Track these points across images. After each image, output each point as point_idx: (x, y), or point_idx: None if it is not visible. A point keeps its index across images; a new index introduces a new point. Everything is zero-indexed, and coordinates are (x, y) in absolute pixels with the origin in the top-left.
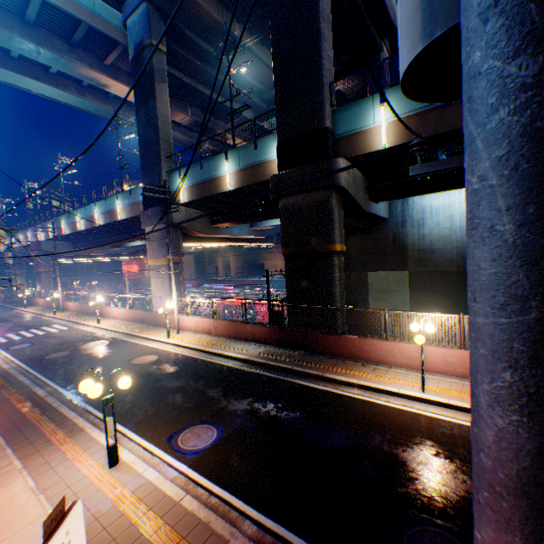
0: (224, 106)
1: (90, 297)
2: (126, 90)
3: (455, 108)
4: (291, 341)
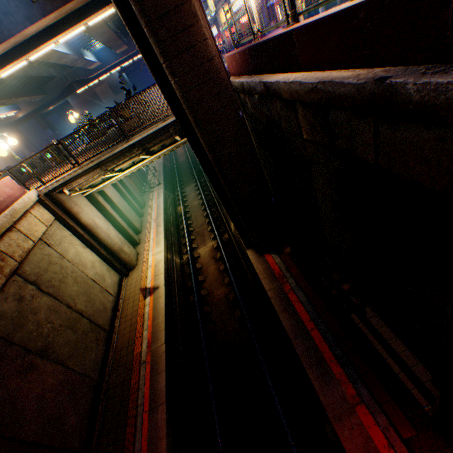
0: None
1: None
2: None
3: None
4: None
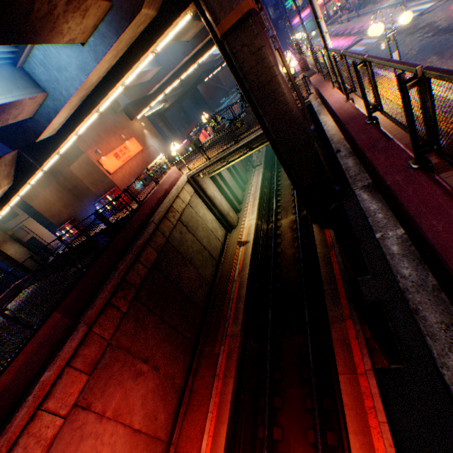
0: None
1: None
2: None
3: None
4: None
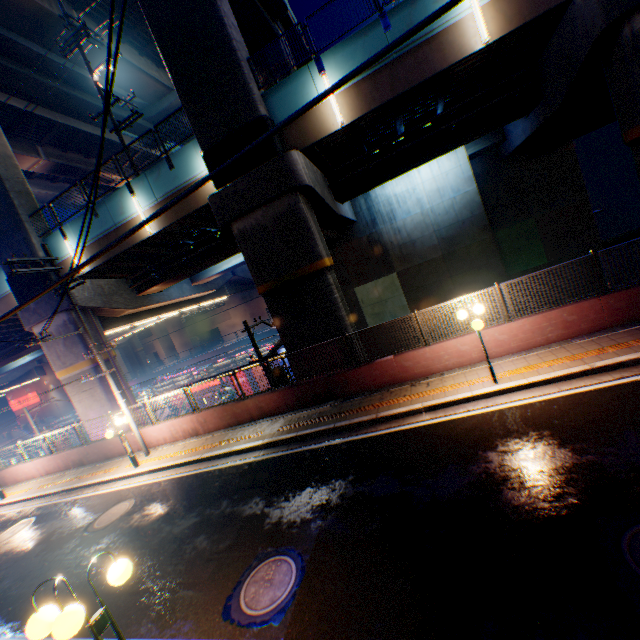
0: (94, 136)
1: None
2: None
3: (406, 62)
4: (315, 395)
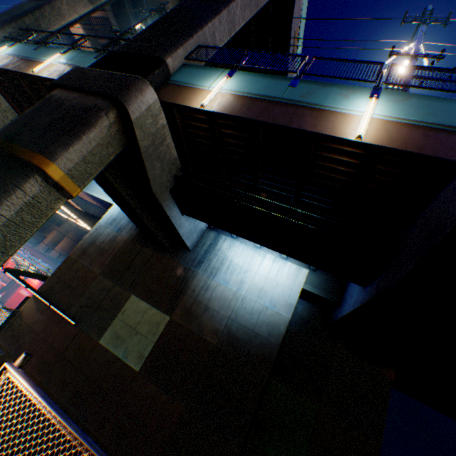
0: None
1: None
2: None
3: (286, 108)
4: None
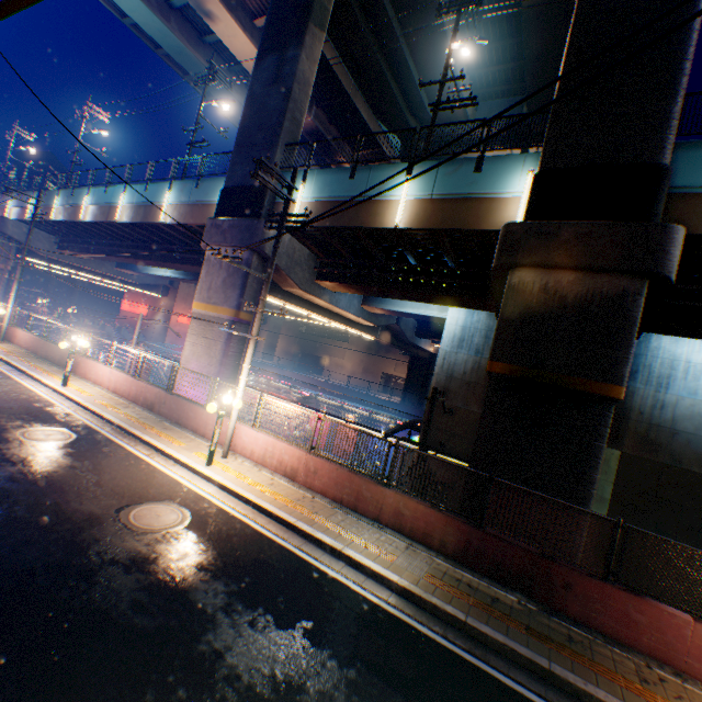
0: (363, 124)
1: (57, 329)
2: (238, 36)
3: None
4: (497, 562)
